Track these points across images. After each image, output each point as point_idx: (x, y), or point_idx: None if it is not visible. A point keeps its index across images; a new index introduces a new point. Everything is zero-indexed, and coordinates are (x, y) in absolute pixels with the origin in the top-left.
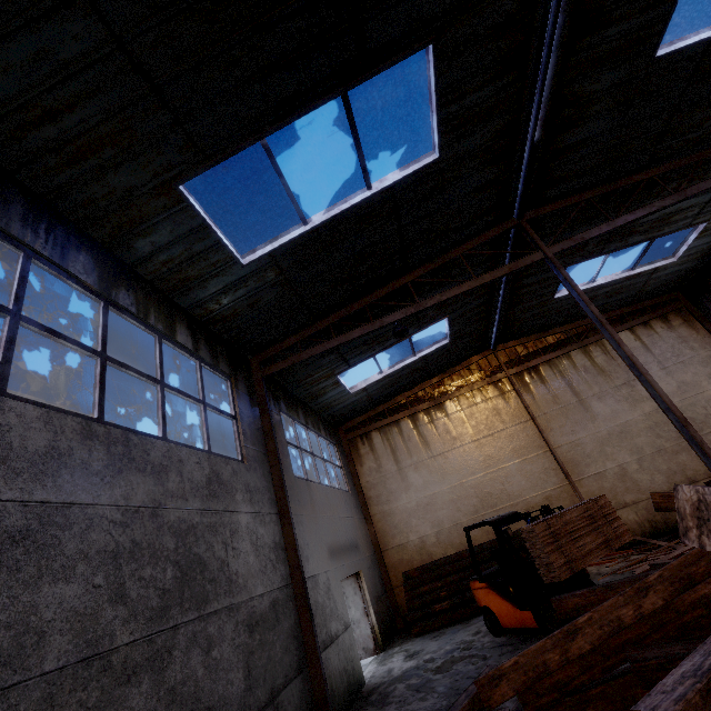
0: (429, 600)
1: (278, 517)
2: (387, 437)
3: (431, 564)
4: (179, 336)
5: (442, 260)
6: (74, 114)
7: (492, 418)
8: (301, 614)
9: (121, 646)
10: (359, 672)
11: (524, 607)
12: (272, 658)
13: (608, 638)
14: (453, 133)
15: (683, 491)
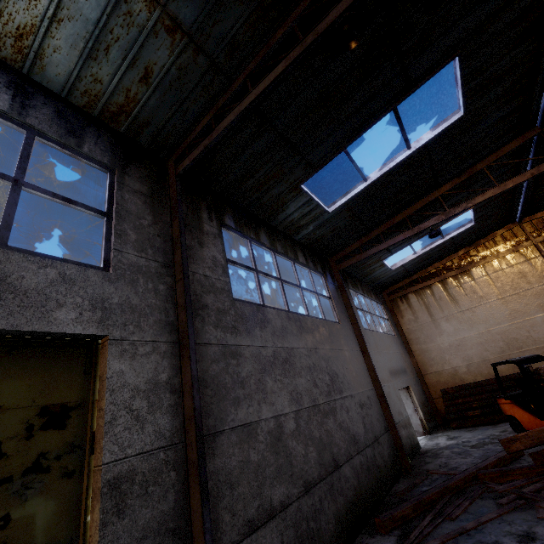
0: (463, 408)
1: (361, 352)
2: (421, 297)
3: (463, 386)
4: (299, 258)
5: (467, 174)
6: (261, 172)
7: (518, 280)
8: (382, 404)
9: (321, 403)
10: (416, 441)
11: (543, 418)
12: (372, 422)
13: None
14: (476, 95)
15: None
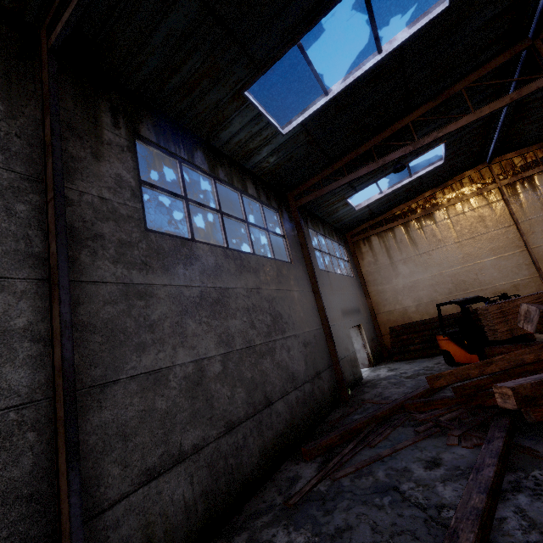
0: (406, 344)
1: (312, 293)
2: (383, 240)
3: (410, 324)
4: (249, 190)
5: (443, 97)
6: (187, 65)
7: (476, 224)
8: (328, 342)
9: (257, 344)
10: (360, 373)
11: (473, 352)
12: (316, 359)
13: (511, 367)
14: None
15: (523, 306)
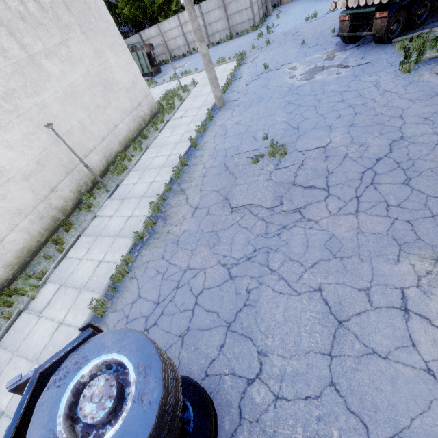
0: None
1: None
2: None
3: None
4: None
5: None
6: None
7: None
8: None
9: None
10: None
11: None
12: None
13: None
14: None
15: None
